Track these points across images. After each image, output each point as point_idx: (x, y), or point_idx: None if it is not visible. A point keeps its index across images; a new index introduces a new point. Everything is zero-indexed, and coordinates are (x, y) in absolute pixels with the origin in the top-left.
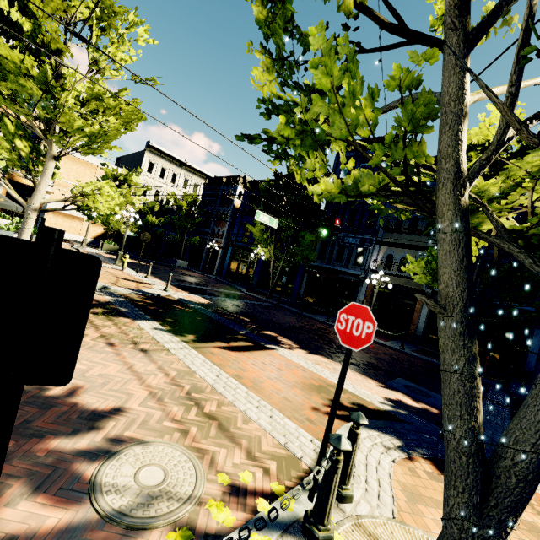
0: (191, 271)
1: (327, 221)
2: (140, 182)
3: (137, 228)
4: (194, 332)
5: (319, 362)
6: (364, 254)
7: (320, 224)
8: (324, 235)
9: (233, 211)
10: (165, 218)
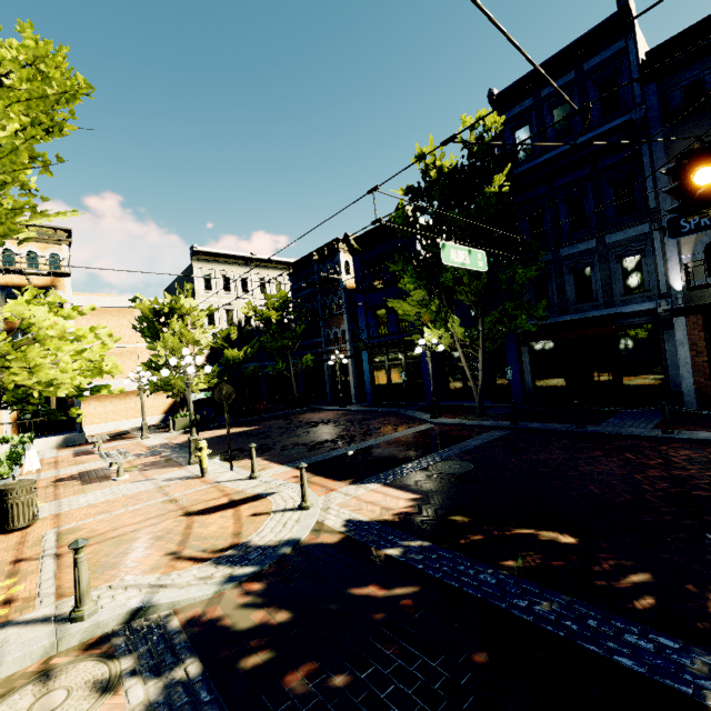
0: (319, 410)
1: (702, 163)
2: (200, 308)
3: (215, 376)
4: None
5: None
6: (643, 265)
7: (663, 190)
8: (705, 210)
9: (346, 295)
10: (252, 344)
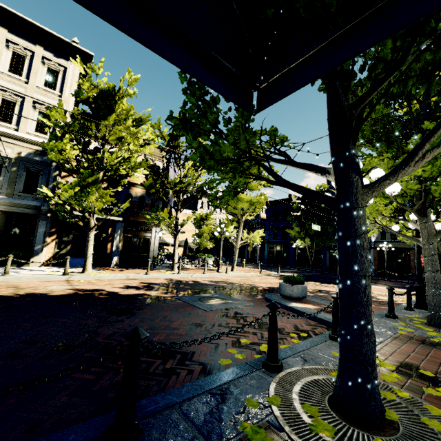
0: (245, 263)
1: None
2: None
3: (212, 243)
4: (329, 283)
5: (384, 287)
6: None
7: None
8: None
9: (260, 221)
10: None
